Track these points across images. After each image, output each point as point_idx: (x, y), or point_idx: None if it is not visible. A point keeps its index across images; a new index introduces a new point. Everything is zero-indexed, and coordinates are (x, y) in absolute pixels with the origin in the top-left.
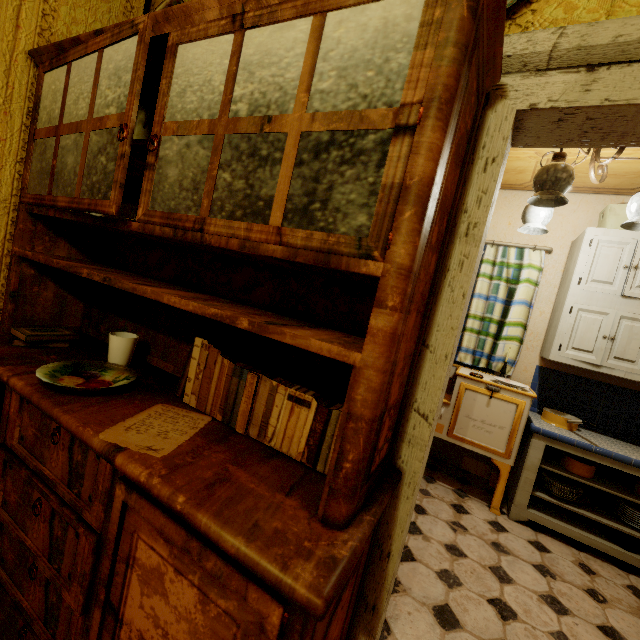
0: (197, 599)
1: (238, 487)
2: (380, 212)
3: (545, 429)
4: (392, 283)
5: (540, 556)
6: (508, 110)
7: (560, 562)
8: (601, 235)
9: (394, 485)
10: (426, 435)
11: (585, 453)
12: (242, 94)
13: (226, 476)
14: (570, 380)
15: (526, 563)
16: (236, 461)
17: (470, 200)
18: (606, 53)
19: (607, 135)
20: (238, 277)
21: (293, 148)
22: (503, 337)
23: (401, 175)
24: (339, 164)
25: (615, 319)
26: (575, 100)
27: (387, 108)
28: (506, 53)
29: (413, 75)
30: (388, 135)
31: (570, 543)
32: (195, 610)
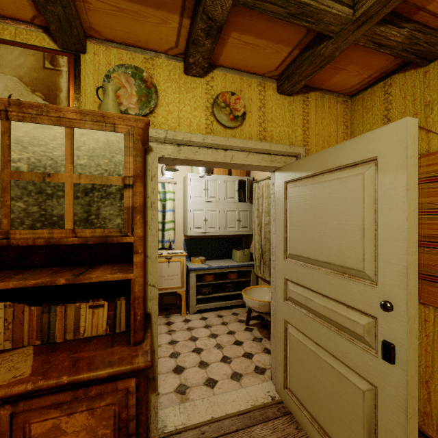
0: (88, 415)
1: (87, 358)
2: (127, 218)
3: (194, 267)
4: (139, 243)
5: (205, 322)
6: (155, 156)
7: (212, 319)
8: (193, 176)
9: (150, 319)
10: (156, 293)
11: (209, 271)
12: (20, 158)
13: (76, 359)
14: (197, 241)
15: (201, 328)
16: (74, 352)
17: (149, 192)
18: (182, 142)
19: (188, 164)
20: (9, 252)
21: (70, 190)
22: (166, 229)
23: (132, 203)
24: (101, 198)
25: (206, 212)
26: (176, 156)
27: (118, 176)
28: (149, 135)
29: (127, 165)
30: (122, 187)
31: (213, 310)
32: (88, 421)
